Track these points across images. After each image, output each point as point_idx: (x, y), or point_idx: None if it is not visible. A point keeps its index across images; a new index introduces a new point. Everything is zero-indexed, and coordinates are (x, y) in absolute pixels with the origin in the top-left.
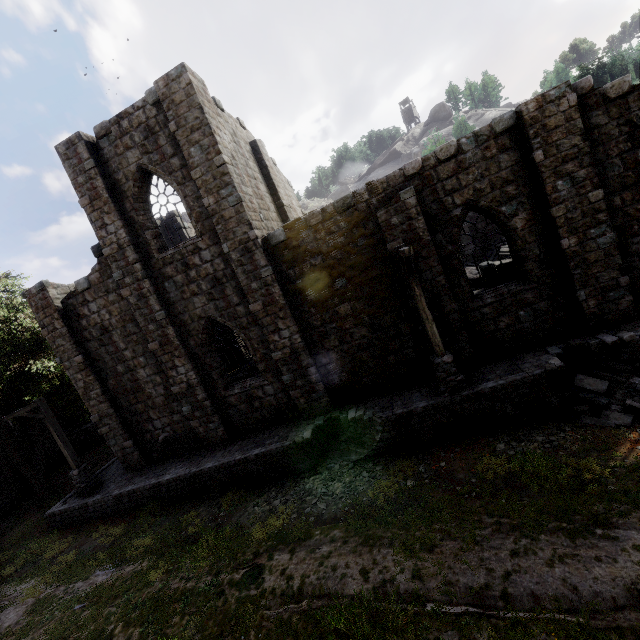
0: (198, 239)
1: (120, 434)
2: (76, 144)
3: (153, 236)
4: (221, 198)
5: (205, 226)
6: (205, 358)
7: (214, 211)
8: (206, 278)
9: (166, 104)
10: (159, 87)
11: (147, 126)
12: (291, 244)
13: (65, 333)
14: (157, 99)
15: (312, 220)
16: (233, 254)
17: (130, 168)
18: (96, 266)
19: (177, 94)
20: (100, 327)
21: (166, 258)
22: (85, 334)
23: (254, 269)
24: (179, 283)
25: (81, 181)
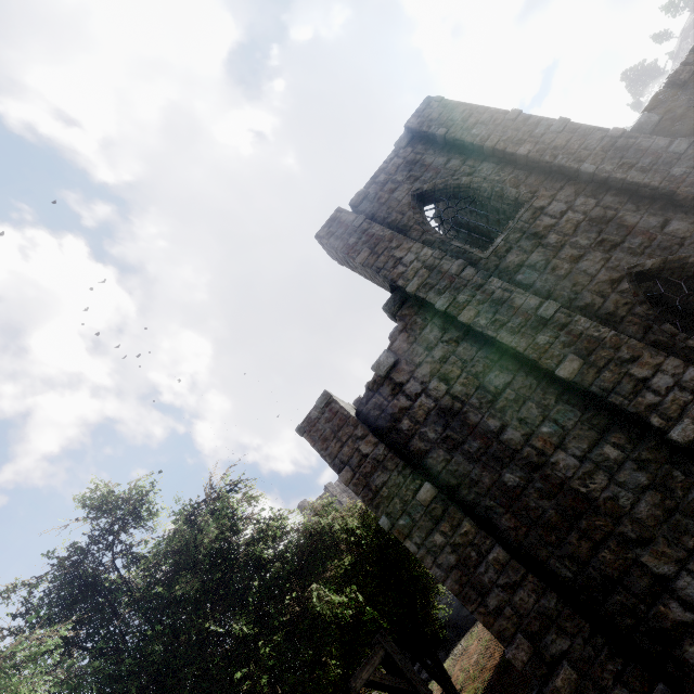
0: (530, 201)
1: (613, 677)
2: (338, 217)
3: (462, 244)
4: (539, 136)
5: (531, 184)
6: (682, 341)
7: (539, 151)
8: (578, 230)
9: (425, 126)
10: (412, 123)
11: (406, 163)
12: (675, 115)
13: (383, 455)
14: (409, 139)
15: (680, 77)
16: (605, 166)
17: (402, 203)
18: (397, 326)
19: (433, 114)
20: (436, 414)
21: (498, 248)
22: (413, 445)
23: (655, 157)
24: (539, 263)
25: (353, 242)
